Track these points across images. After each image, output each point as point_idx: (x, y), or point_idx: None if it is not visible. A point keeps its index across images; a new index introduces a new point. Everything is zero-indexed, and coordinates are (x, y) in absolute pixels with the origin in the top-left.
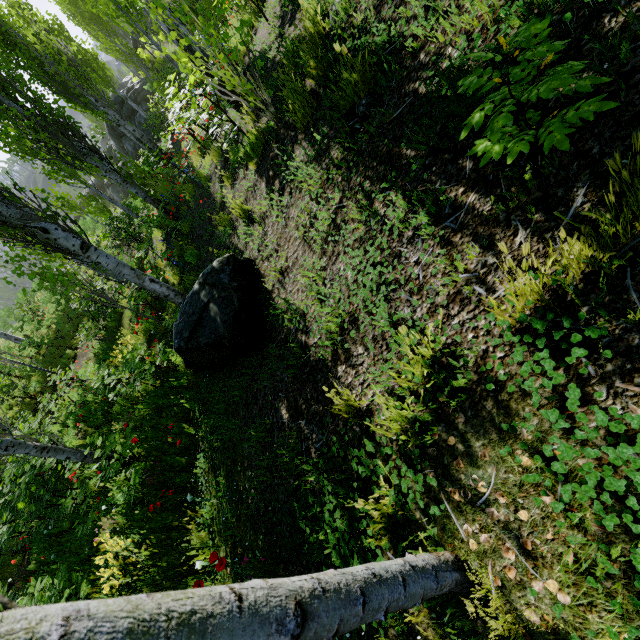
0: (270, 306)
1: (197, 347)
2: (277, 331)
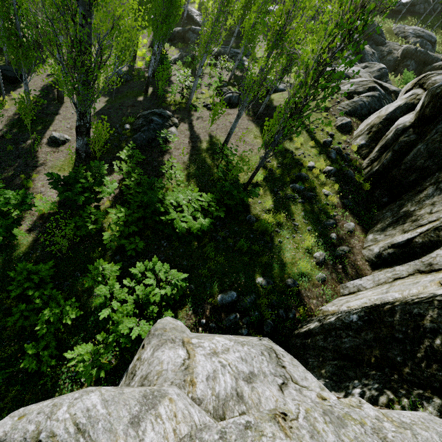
0: (20, 83)
1: (2, 72)
2: (16, 85)
